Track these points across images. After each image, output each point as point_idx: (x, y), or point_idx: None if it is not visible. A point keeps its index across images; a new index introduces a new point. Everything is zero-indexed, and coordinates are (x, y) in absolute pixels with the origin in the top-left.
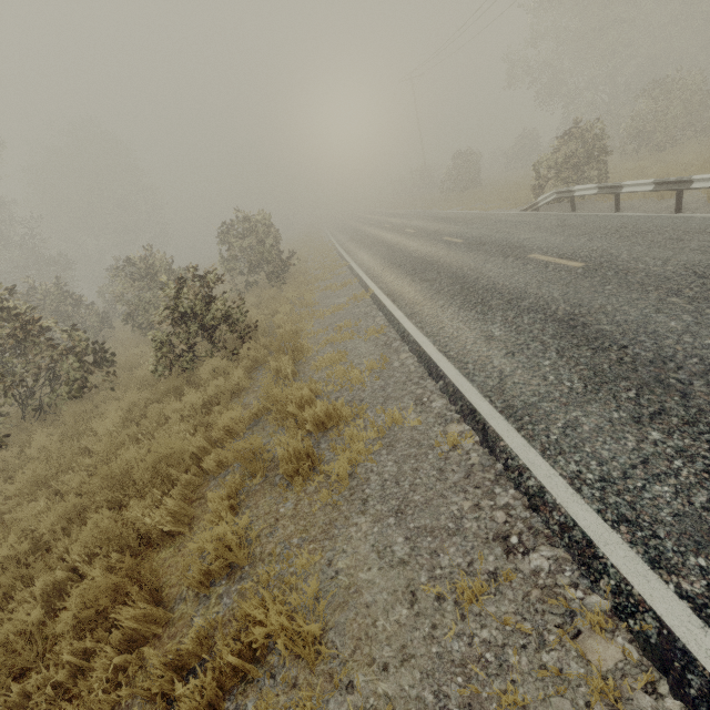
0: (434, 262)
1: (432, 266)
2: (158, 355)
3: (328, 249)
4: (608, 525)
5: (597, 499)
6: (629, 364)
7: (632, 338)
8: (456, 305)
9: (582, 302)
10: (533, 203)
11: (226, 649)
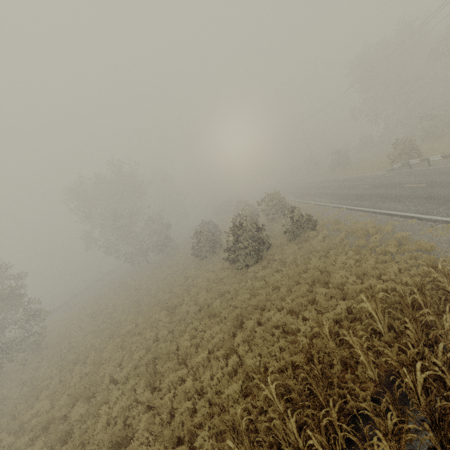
0: (364, 194)
1: (364, 196)
2: (291, 233)
3: (290, 202)
4: (449, 218)
5: (447, 217)
6: (447, 200)
7: (446, 196)
8: (388, 202)
9: (430, 193)
10: (391, 168)
11: (392, 243)
